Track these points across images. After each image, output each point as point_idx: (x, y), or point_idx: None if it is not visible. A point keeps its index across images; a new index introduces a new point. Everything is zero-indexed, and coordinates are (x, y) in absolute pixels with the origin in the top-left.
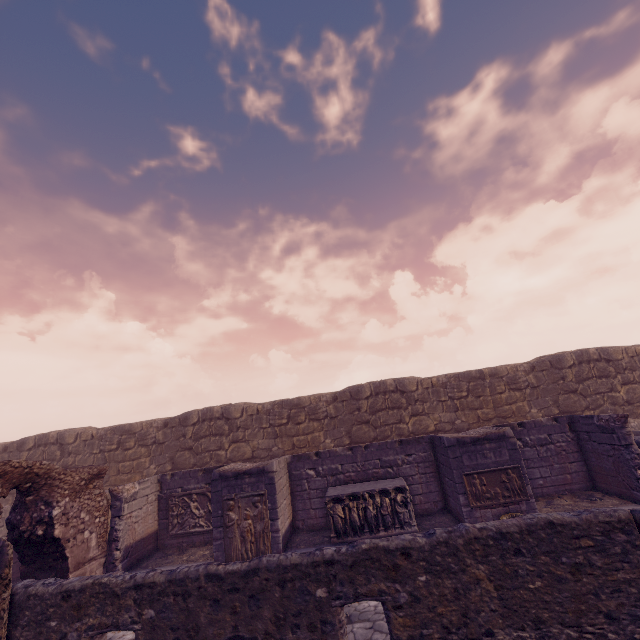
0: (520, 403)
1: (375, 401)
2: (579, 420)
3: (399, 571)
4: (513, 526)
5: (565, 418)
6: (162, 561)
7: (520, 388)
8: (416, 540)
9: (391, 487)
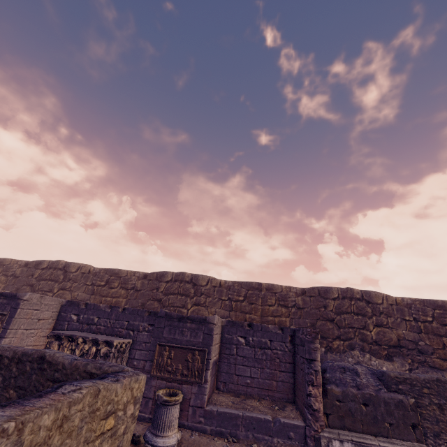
0: (283, 318)
1: (171, 285)
2: (296, 333)
3: None
4: (11, 351)
5: (289, 330)
6: None
7: (287, 305)
8: None
9: (102, 339)
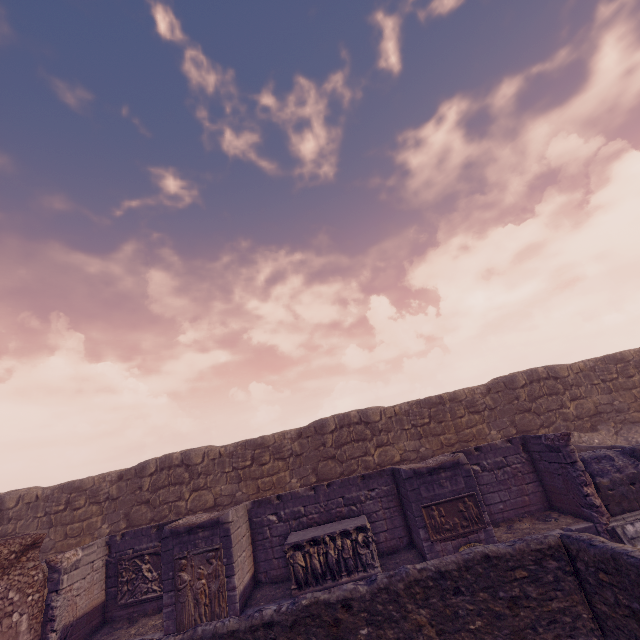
0: (480, 426)
1: (340, 434)
2: (530, 440)
3: (340, 626)
4: (451, 563)
5: (518, 439)
6: (107, 638)
7: (479, 411)
8: (357, 589)
9: (352, 527)
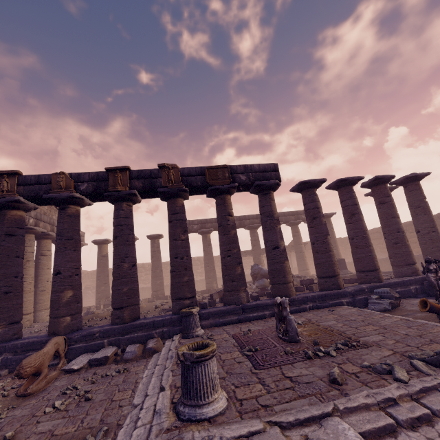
0: None
1: None
2: None
3: None
4: None
5: None
6: None
7: None
8: None
9: None
